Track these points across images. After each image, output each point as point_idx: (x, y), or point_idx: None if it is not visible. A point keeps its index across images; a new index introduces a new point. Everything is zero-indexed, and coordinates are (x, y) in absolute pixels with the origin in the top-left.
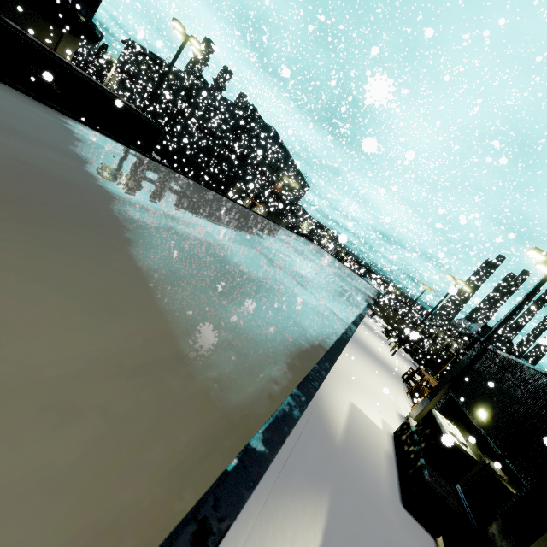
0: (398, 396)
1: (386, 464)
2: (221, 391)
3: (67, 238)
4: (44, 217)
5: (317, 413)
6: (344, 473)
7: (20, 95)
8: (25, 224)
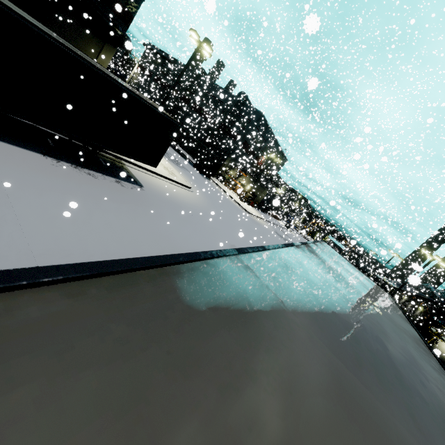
0: None
1: None
2: None
3: None
4: None
5: None
6: None
7: (104, 298)
8: None
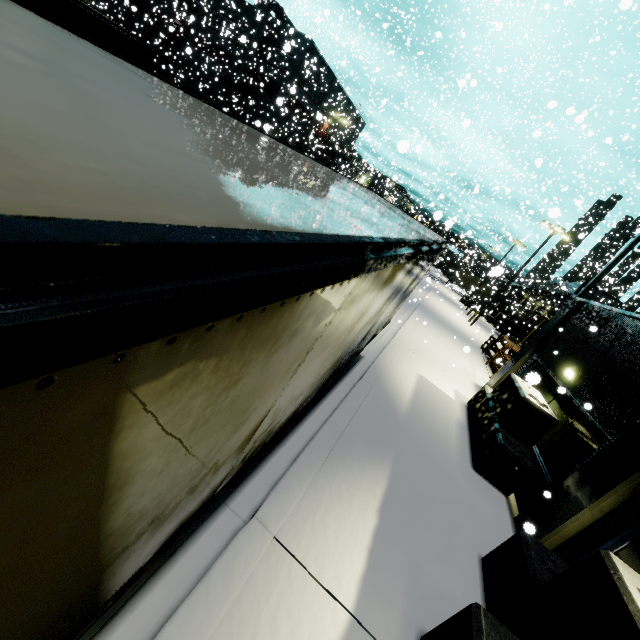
0: (475, 366)
1: (457, 432)
2: (23, 188)
3: None
4: None
5: (379, 386)
6: (409, 442)
7: None
8: None
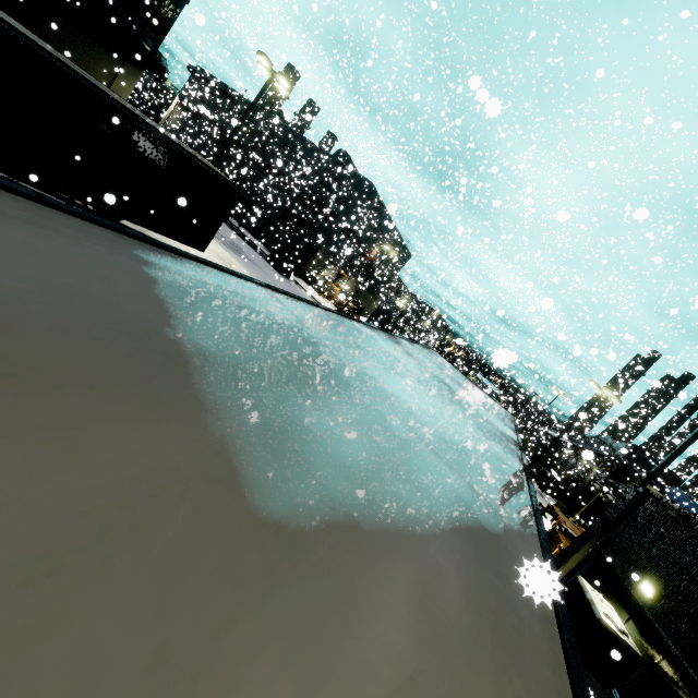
0: None
1: None
2: None
3: (309, 628)
4: (273, 591)
5: None
6: None
7: (138, 247)
8: (271, 638)
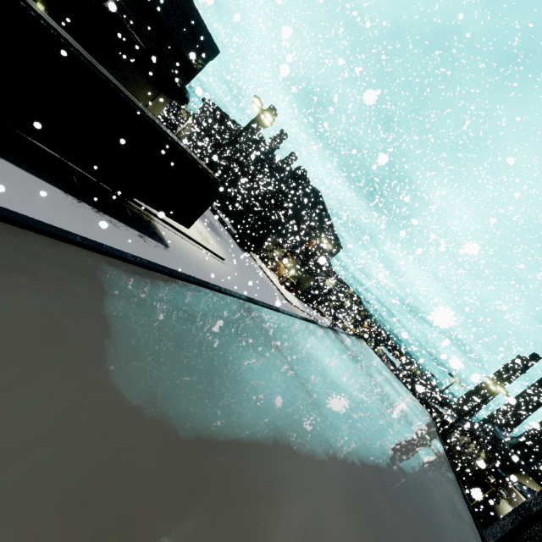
0: None
1: None
2: None
3: None
4: None
5: None
6: None
7: (130, 275)
8: None
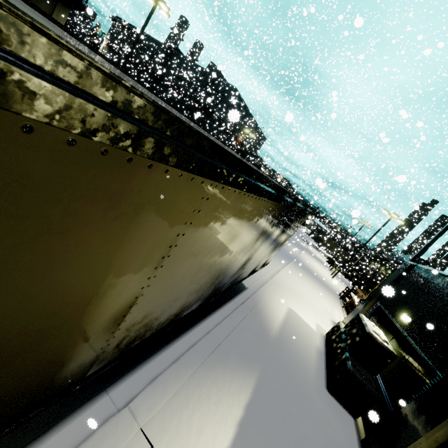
0: (334, 308)
1: (316, 357)
2: None
3: None
4: None
5: (256, 311)
6: (275, 359)
7: None
8: None
